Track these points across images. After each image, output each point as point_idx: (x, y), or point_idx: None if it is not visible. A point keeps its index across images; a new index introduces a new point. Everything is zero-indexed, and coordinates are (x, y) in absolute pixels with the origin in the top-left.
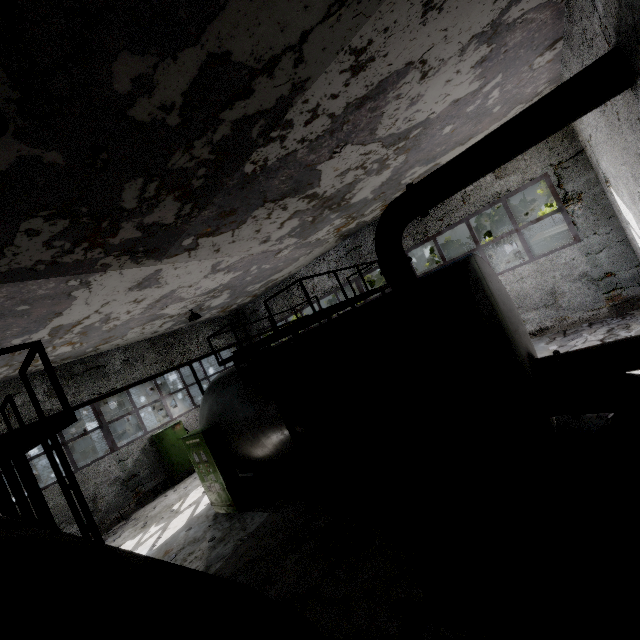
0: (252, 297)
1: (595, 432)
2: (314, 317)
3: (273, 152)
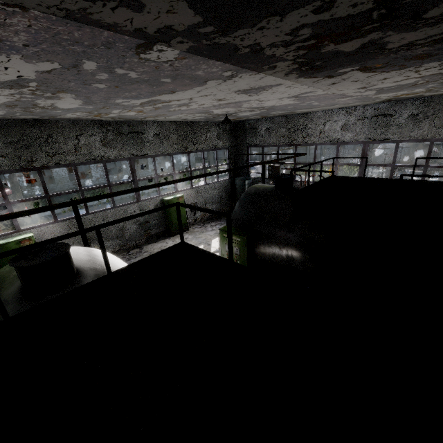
0: (261, 117)
1: None
2: None
3: None
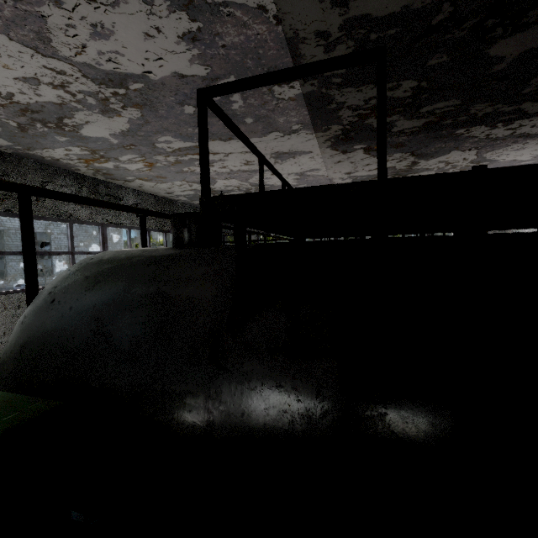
0: None
1: None
2: None
3: (477, 131)
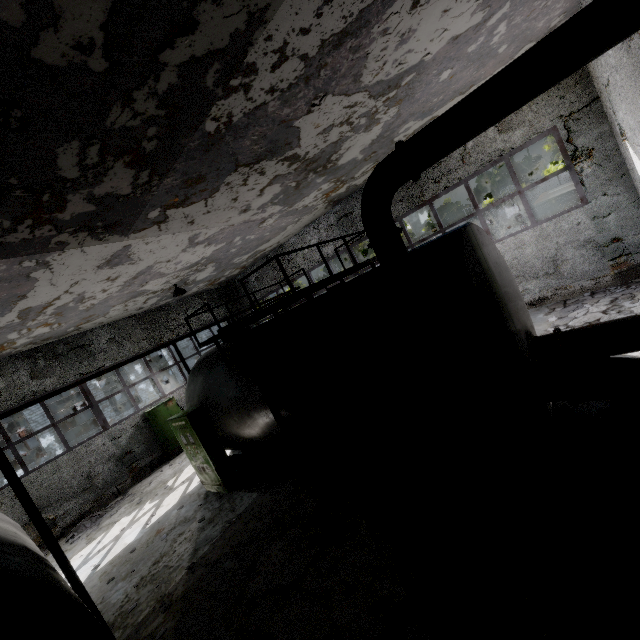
0: (241, 269)
1: (594, 416)
2: (293, 298)
3: (237, 105)
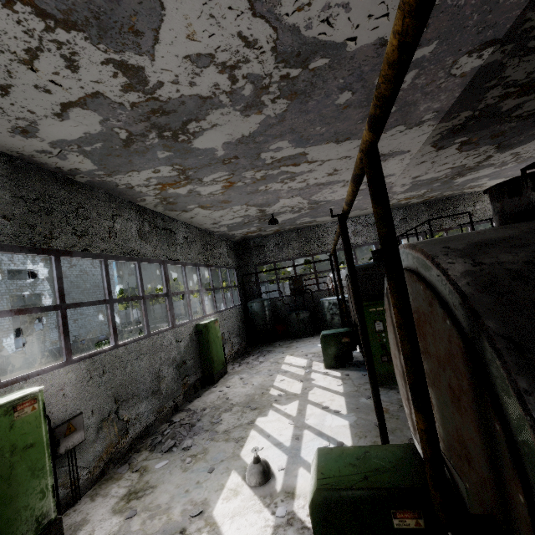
0: (273, 231)
1: None
2: None
3: None
